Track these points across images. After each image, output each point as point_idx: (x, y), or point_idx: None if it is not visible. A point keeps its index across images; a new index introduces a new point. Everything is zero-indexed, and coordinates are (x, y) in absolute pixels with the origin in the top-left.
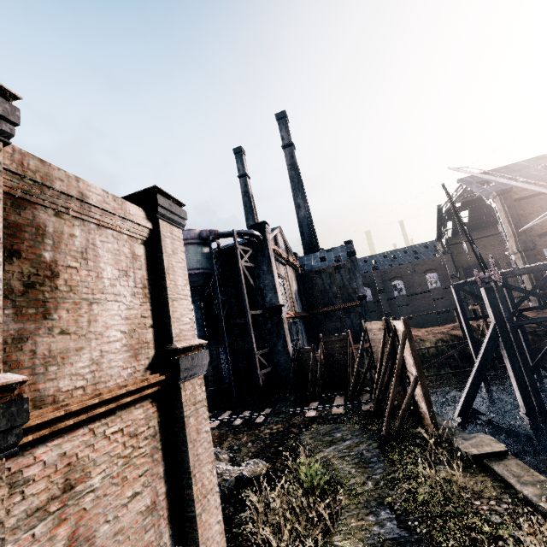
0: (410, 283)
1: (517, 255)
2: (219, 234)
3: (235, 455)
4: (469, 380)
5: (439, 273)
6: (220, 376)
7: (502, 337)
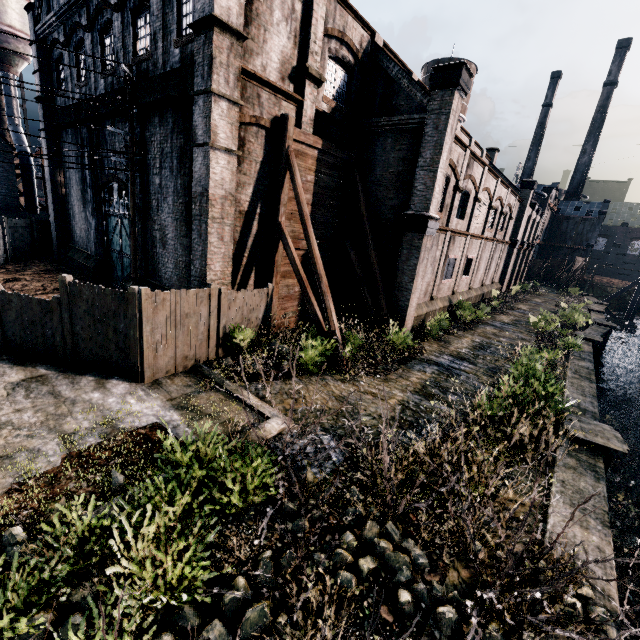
0: None
1: None
2: None
3: None
4: (610, 296)
5: None
6: None
7: (639, 284)
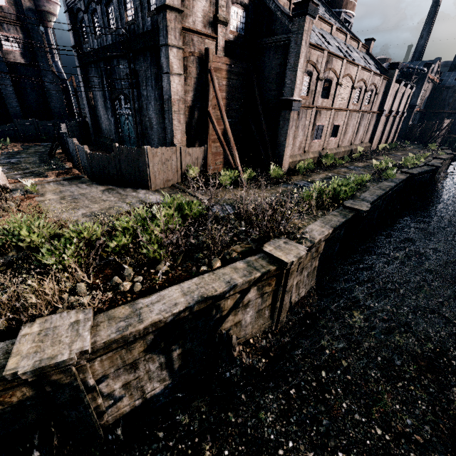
0: None
1: None
2: (408, 67)
3: None
4: None
5: None
6: None
7: None
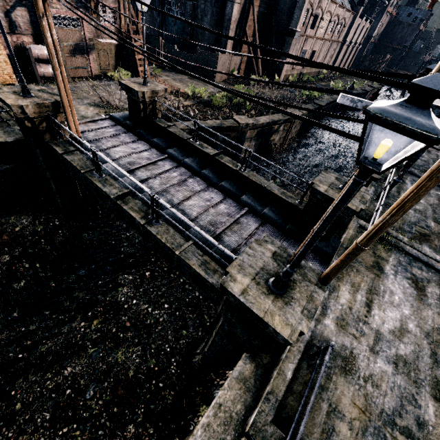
0: None
1: None
2: None
3: None
4: None
5: None
6: None
7: None
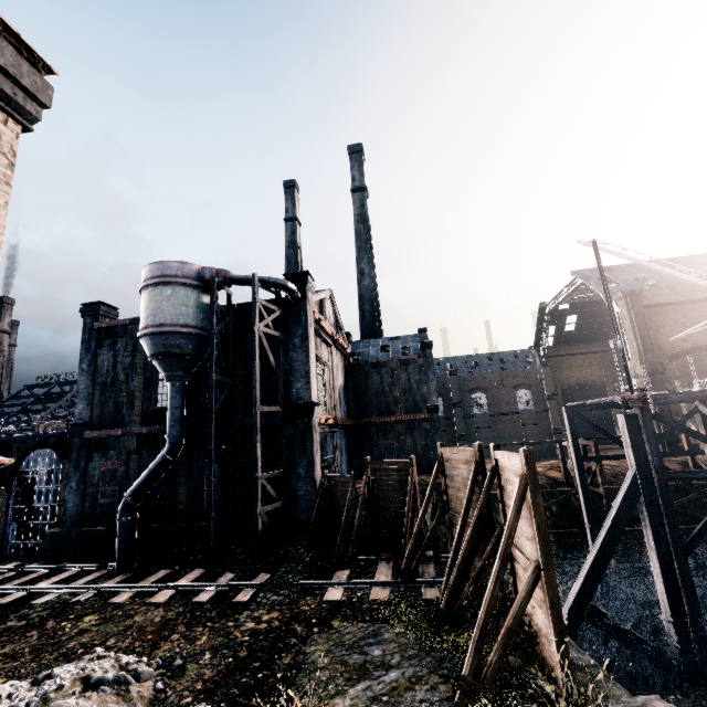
0: (495, 399)
1: (640, 379)
2: (231, 278)
3: (169, 683)
4: (589, 558)
5: (534, 391)
6: (198, 506)
7: (644, 494)
